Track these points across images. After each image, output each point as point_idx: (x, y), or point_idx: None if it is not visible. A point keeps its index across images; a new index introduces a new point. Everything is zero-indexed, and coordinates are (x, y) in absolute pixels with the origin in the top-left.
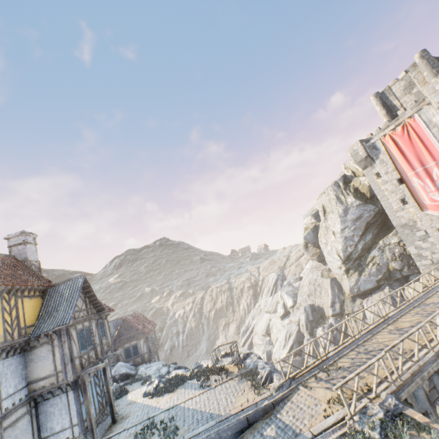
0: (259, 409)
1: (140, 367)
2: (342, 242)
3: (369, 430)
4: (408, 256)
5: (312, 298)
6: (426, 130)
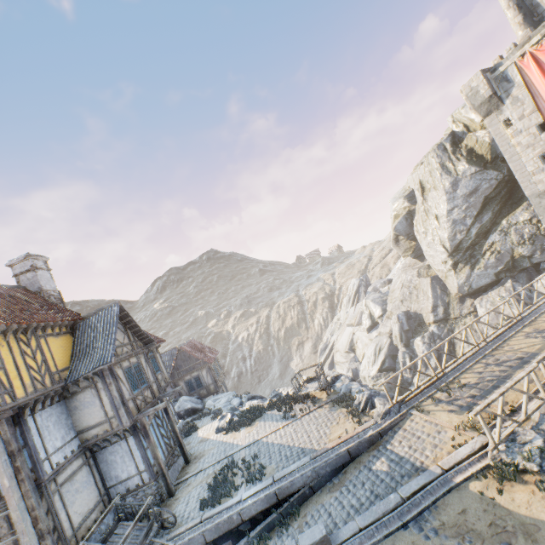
0: (363, 441)
1: (206, 400)
2: (449, 228)
3: (523, 461)
4: (542, 237)
5: (406, 303)
6: None
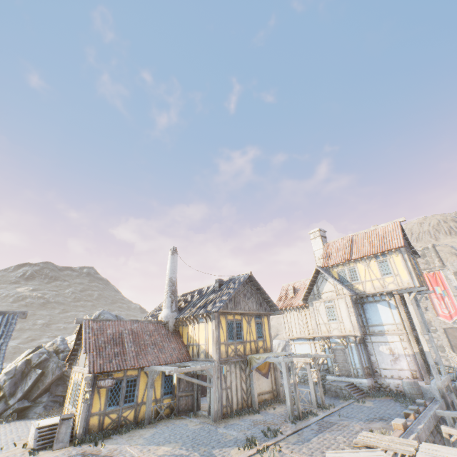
0: None
1: None
2: None
3: None
4: None
5: None
6: (444, 279)
